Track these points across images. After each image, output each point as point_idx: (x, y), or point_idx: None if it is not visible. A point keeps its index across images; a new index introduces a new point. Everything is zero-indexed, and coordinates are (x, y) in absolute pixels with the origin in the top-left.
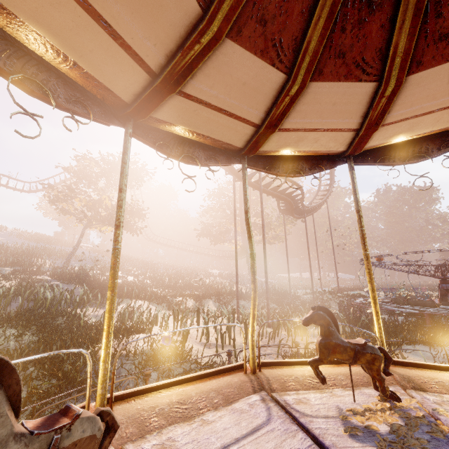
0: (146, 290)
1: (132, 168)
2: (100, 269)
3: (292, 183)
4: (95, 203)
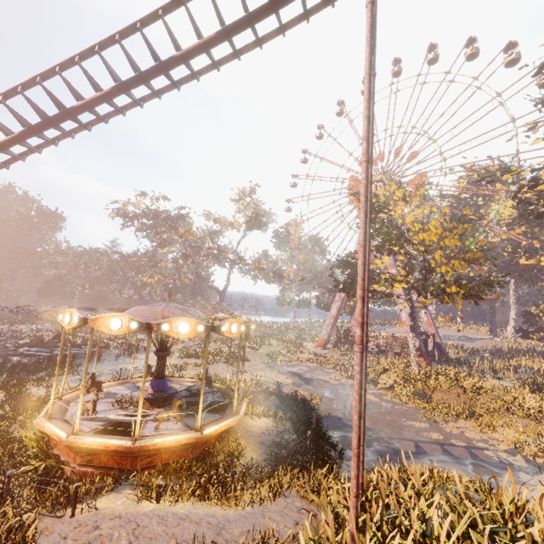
0: None
1: None
2: None
3: None
4: None
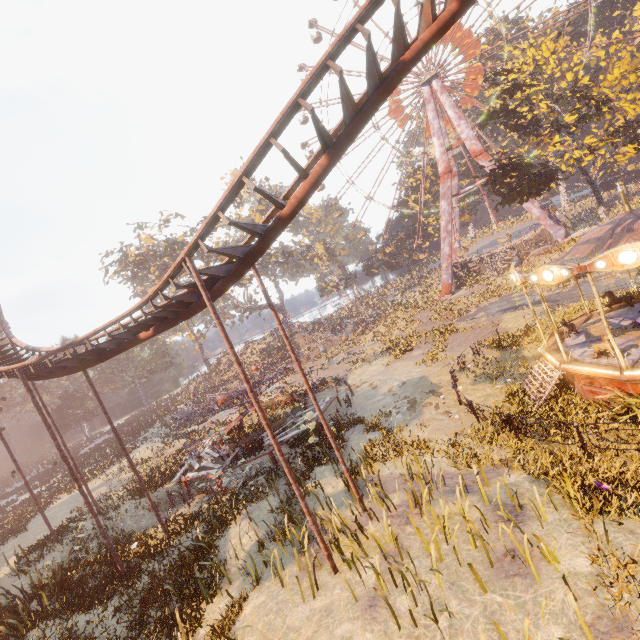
0: None
1: None
2: None
3: None
4: None
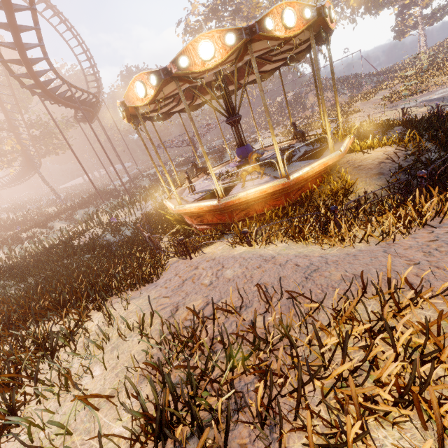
0: None
1: None
2: None
3: (93, 95)
4: None
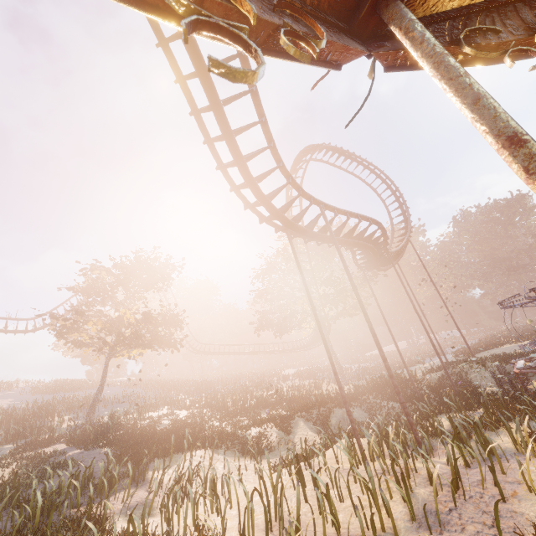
0: (205, 427)
1: (154, 265)
2: (138, 410)
3: (370, 221)
4: (114, 323)
